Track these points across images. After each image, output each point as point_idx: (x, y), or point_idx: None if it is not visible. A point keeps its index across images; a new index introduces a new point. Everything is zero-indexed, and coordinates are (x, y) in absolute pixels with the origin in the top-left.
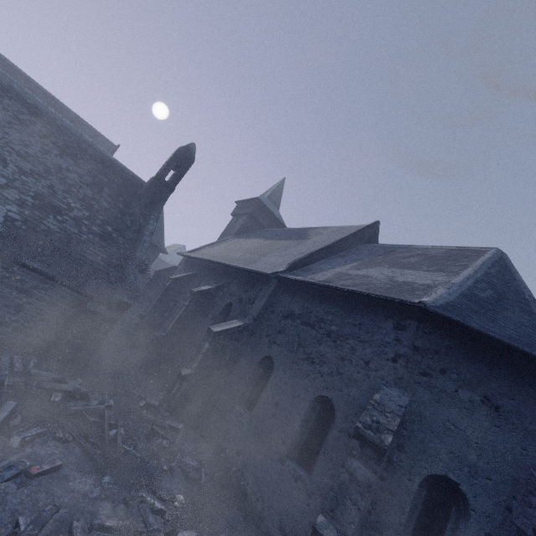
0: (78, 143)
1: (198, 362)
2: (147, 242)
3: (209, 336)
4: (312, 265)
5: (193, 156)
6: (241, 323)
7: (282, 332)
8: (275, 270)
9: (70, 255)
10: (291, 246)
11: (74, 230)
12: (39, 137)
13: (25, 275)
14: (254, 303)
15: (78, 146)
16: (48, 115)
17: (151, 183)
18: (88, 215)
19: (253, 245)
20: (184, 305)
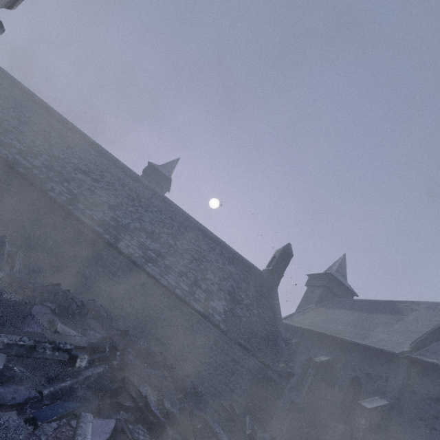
0: (231, 254)
1: (361, 438)
2: (281, 319)
3: (362, 411)
4: (433, 345)
5: (291, 252)
6: (386, 401)
7: (439, 418)
8: (401, 350)
9: (255, 333)
10: (392, 322)
11: (248, 314)
12: (220, 255)
13: (236, 349)
14: (388, 380)
15: (232, 256)
16: (218, 241)
17: (269, 273)
18: (249, 302)
19: (345, 317)
20: (310, 373)
